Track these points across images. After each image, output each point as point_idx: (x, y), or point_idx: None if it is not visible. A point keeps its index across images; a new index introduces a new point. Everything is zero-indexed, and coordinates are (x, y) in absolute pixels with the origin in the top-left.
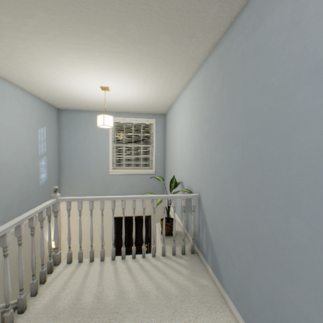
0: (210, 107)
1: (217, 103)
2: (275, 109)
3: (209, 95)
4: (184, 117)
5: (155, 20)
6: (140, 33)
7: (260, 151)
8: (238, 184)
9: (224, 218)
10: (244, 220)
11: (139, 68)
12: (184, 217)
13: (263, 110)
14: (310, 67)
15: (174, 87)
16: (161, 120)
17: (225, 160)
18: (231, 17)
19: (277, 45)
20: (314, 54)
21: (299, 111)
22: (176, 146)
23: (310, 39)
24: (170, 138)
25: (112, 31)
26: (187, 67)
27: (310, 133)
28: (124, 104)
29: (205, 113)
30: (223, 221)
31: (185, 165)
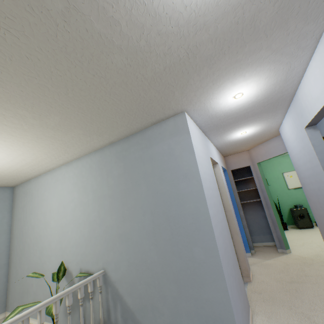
0: (112, 185)
1: (120, 183)
2: (170, 191)
3: (108, 175)
4: (68, 191)
5: (81, 121)
6: (59, 123)
7: (166, 214)
8: (154, 241)
9: (145, 276)
10: (164, 267)
11: (27, 143)
12: (93, 306)
13: (163, 191)
14: (183, 174)
15: (55, 162)
16: (6, 195)
17: (137, 226)
18: (128, 134)
19: (164, 160)
20: (183, 170)
21: (183, 192)
22: (49, 224)
23: (180, 163)
24: (29, 216)
25: (30, 113)
26: (82, 150)
27: (190, 203)
28: None
29: (104, 190)
30: (143, 280)
31: (73, 245)
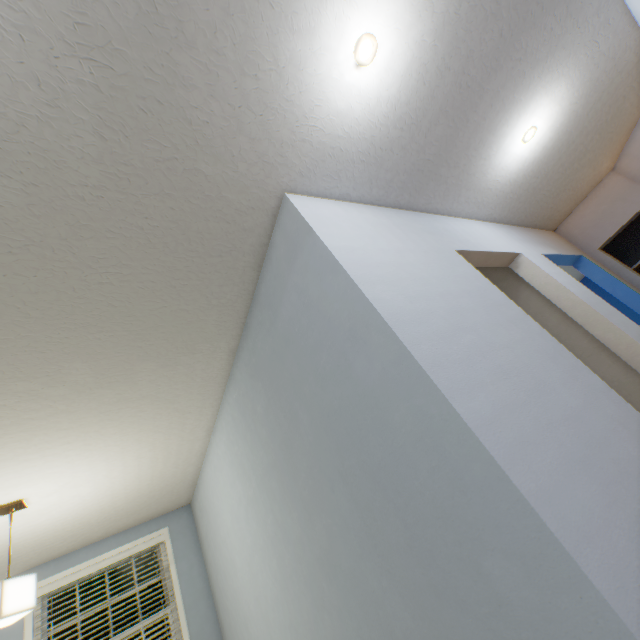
0: (265, 440)
1: (273, 427)
2: (346, 396)
3: (255, 422)
4: (230, 484)
5: (123, 346)
6: (95, 370)
7: (368, 468)
8: (381, 562)
9: None
10: None
11: (103, 429)
12: None
13: (334, 405)
14: (347, 337)
15: (190, 437)
16: (183, 522)
17: (333, 525)
18: (240, 318)
19: (304, 328)
20: (342, 324)
21: (370, 385)
22: (236, 563)
23: (329, 312)
24: (215, 553)
25: (33, 382)
26: (204, 395)
27: (398, 405)
28: (73, 524)
29: (262, 456)
30: None
31: (271, 604)
